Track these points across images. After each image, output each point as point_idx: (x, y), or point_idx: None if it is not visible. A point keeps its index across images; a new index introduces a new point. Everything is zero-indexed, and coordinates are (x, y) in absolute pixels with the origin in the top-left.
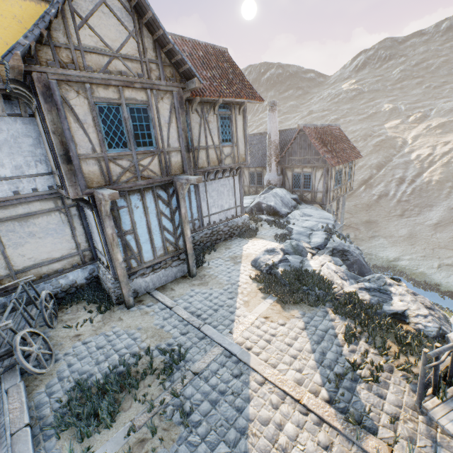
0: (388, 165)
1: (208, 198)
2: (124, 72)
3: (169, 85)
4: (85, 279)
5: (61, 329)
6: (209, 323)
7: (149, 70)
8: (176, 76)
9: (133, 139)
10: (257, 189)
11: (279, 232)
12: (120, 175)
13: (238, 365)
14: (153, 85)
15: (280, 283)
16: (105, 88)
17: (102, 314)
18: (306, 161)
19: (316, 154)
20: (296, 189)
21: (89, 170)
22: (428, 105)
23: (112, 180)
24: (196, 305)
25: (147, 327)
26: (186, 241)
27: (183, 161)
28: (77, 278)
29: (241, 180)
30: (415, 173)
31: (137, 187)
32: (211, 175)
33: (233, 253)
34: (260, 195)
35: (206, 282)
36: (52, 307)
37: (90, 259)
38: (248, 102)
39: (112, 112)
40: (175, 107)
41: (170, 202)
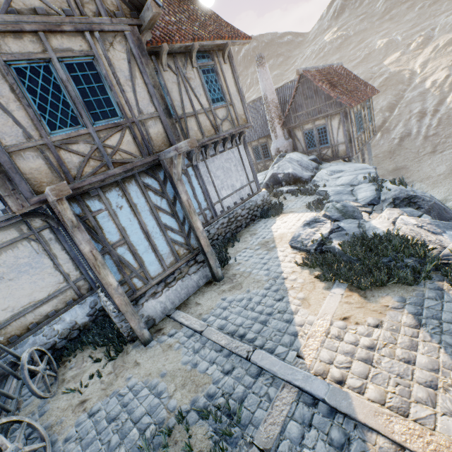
0: (402, 103)
1: (213, 180)
2: (40, 9)
3: (116, 22)
4: (87, 316)
5: (62, 395)
6: (260, 347)
7: (80, 3)
8: (123, 8)
9: (85, 110)
10: (266, 163)
11: (310, 199)
12: (81, 167)
13: (336, 421)
14: (92, 24)
15: (344, 261)
16: (17, 38)
17: (113, 360)
18: (315, 111)
19: (327, 99)
20: (312, 149)
21: (30, 167)
22: (428, 25)
23: (70, 175)
24: (234, 320)
25: (173, 370)
26: (199, 237)
27: (166, 130)
28: (76, 318)
29: (247, 149)
30: (436, 102)
31: (113, 180)
32: (209, 150)
33: (262, 238)
34: (272, 166)
35: (239, 284)
36: (44, 368)
37: (88, 289)
38: (231, 45)
39: (40, 73)
40: (134, 55)
41: (165, 190)
